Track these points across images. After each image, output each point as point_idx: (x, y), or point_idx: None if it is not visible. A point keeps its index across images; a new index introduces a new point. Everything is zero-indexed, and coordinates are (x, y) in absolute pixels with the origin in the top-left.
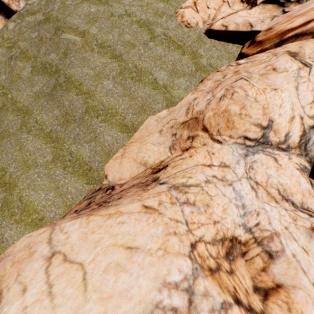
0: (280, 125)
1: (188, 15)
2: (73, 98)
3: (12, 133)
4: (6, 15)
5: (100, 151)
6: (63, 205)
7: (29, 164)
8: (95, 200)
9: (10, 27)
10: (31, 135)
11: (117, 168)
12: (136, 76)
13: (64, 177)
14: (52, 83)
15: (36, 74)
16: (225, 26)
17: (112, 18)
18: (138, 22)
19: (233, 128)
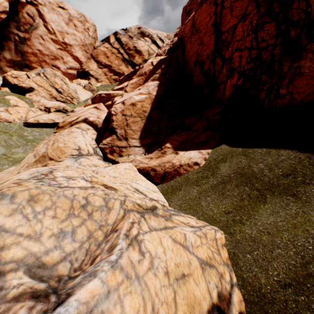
0: (84, 147)
1: (5, 116)
2: None
3: None
4: None
5: None
6: None
7: None
8: None
9: None
10: None
11: None
12: None
13: None
14: None
15: None
16: (37, 120)
17: None
18: None
19: (65, 153)
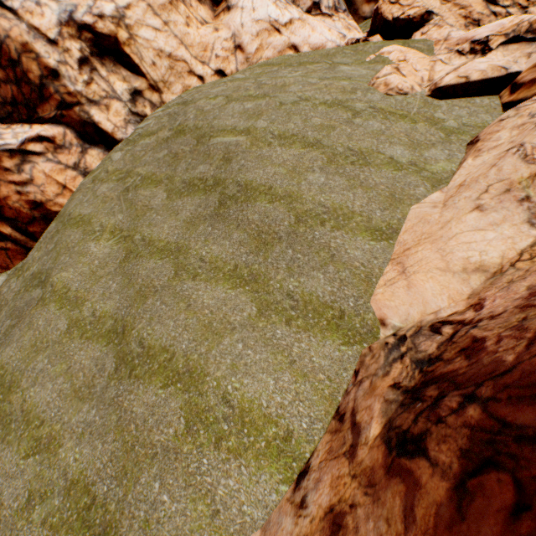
0: None
1: (397, 81)
2: (265, 207)
3: (159, 287)
4: (106, 148)
5: (350, 277)
6: (316, 397)
7: (217, 329)
8: (428, 352)
9: (116, 157)
10: (200, 281)
11: (406, 297)
12: (356, 159)
13: (296, 340)
14: (214, 199)
15: (176, 198)
16: (464, 77)
17: (282, 107)
18: (323, 104)
19: None
